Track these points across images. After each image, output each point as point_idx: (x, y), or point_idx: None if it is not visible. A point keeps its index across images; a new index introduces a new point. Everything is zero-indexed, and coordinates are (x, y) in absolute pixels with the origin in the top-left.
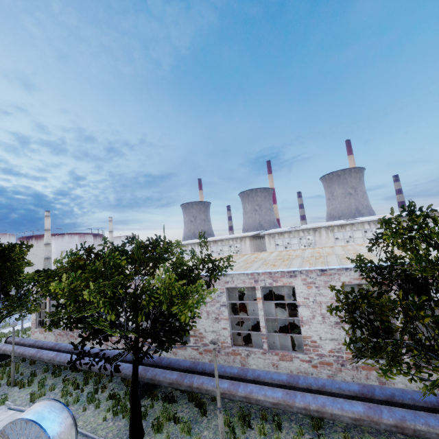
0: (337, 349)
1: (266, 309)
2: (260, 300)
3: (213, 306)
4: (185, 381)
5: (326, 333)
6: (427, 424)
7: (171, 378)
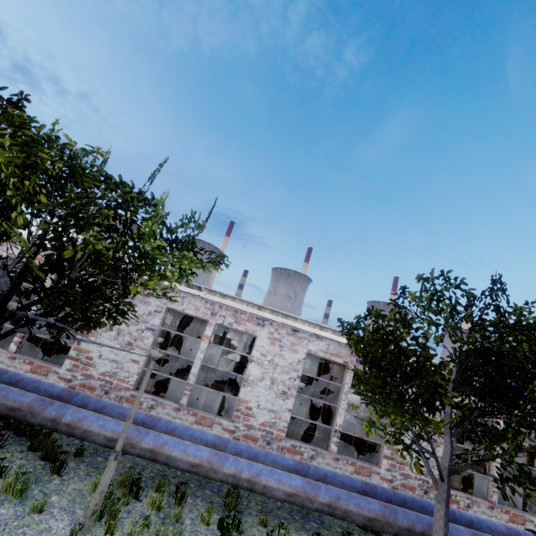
0: (271, 423)
1: (173, 371)
2: (208, 339)
3: (134, 326)
4: (48, 410)
5: (268, 401)
6: (358, 505)
7: (20, 401)
